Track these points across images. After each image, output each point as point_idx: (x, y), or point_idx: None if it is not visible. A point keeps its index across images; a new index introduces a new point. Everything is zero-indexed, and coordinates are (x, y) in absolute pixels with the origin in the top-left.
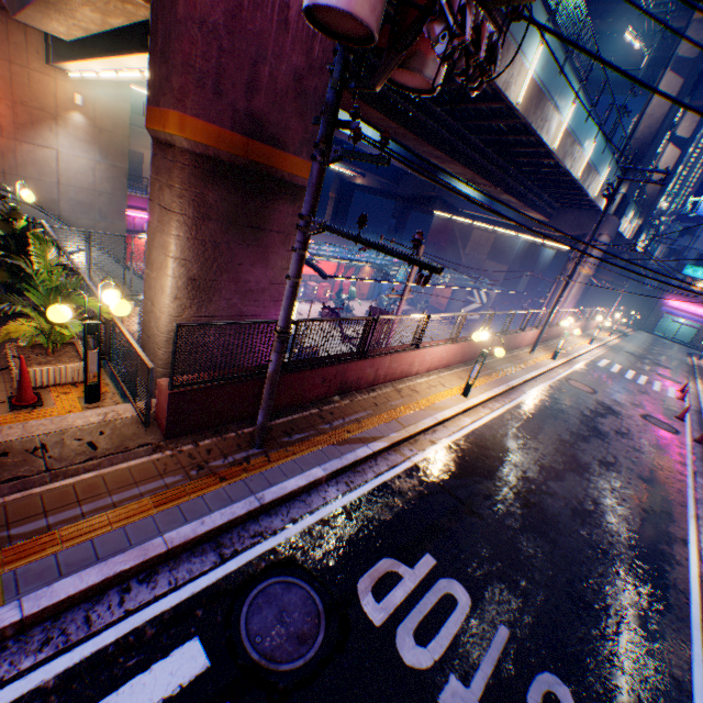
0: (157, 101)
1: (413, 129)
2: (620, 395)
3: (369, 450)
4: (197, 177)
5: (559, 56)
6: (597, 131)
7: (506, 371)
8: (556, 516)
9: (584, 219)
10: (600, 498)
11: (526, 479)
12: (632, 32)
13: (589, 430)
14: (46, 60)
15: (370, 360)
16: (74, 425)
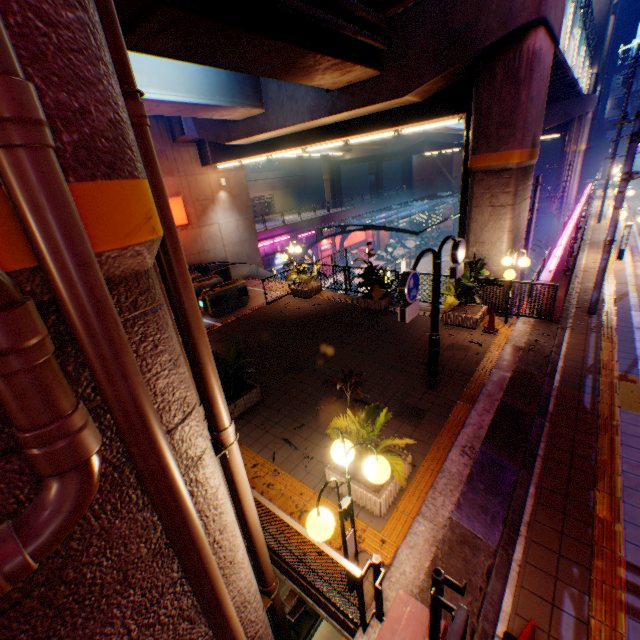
0: (491, 150)
1: None
2: None
3: (634, 298)
4: (519, 181)
5: (574, 3)
6: (583, 38)
7: None
8: None
9: (568, 107)
10: None
11: None
12: None
13: None
14: (201, 165)
15: None
16: (526, 330)
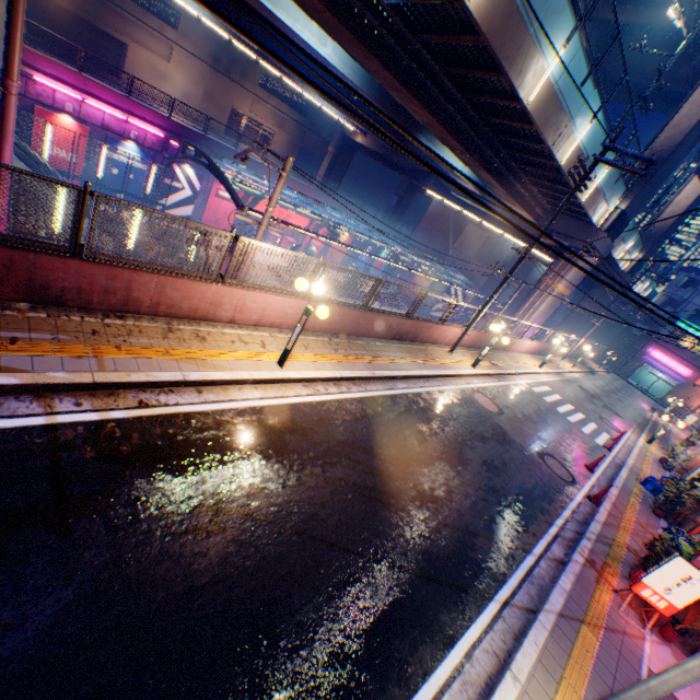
0: None
1: (345, 18)
2: (531, 425)
3: None
4: None
5: None
6: (597, 108)
7: (390, 360)
8: (241, 560)
9: (574, 229)
10: (364, 544)
11: (256, 491)
12: (676, 5)
13: (446, 451)
14: None
15: (106, 268)
16: None
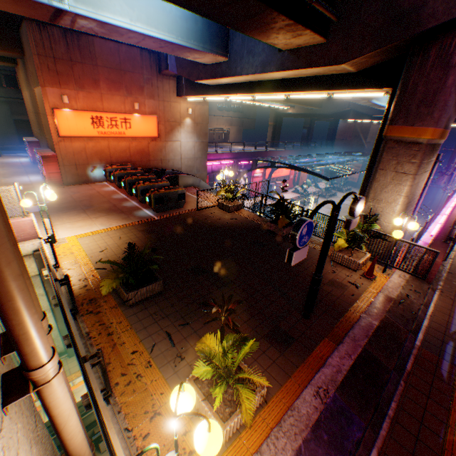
0: (408, 123)
1: None
2: None
3: None
4: (425, 155)
5: None
6: None
7: None
8: None
9: None
10: None
11: None
12: None
13: None
14: (176, 95)
15: None
16: (400, 284)
